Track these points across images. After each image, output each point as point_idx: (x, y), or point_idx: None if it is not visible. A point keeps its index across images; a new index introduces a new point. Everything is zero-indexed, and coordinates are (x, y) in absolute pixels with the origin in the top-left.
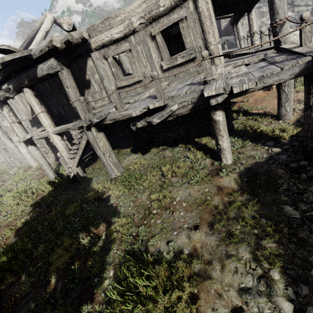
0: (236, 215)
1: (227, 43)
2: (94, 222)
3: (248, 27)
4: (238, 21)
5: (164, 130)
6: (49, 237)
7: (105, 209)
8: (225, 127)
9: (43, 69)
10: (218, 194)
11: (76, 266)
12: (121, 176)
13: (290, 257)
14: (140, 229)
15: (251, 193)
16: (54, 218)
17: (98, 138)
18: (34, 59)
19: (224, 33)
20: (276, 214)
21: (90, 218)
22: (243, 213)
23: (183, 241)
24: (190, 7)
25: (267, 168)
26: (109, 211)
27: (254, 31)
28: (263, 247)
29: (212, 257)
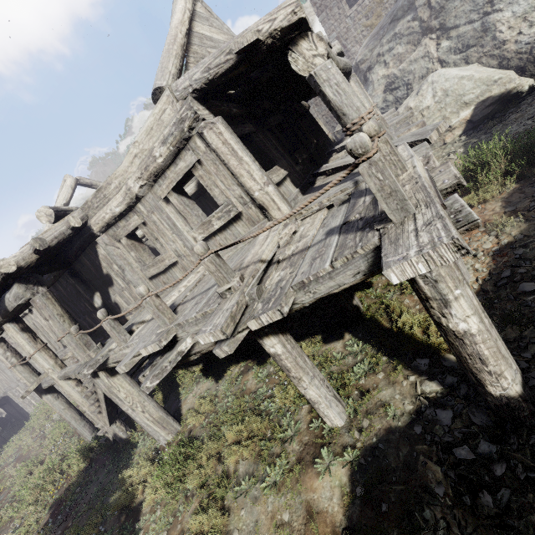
0: None
1: None
2: None
3: (383, 84)
4: None
5: None
6: None
7: None
8: (296, 361)
9: (11, 300)
10: None
11: None
12: (174, 442)
13: None
14: None
15: None
16: None
17: (114, 387)
18: None
19: None
20: None
21: None
22: None
23: None
24: (199, 146)
25: (409, 454)
26: None
27: None
28: None
29: None
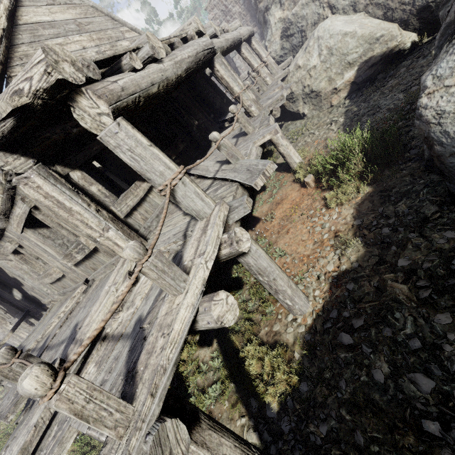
0: None
1: None
2: None
3: (280, 28)
4: (240, 47)
5: None
6: None
7: None
8: None
9: None
10: None
11: None
12: None
13: None
14: None
15: None
16: None
17: None
18: None
19: None
20: None
21: None
22: None
23: None
24: (28, 193)
25: None
26: None
27: (236, 95)
28: None
29: None
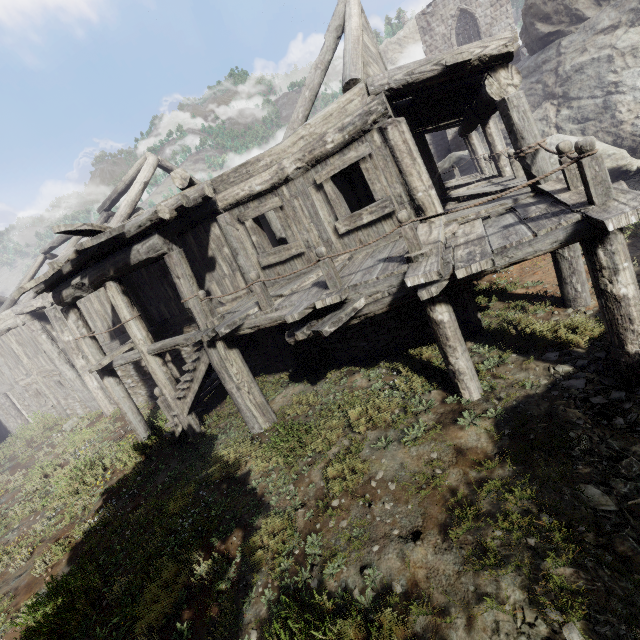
0: (493, 507)
1: (460, 163)
2: (220, 527)
3: None
4: (471, 134)
5: (349, 335)
6: (134, 561)
7: (241, 500)
8: (456, 332)
9: (141, 251)
10: (456, 464)
11: (184, 623)
12: (271, 430)
13: (602, 597)
14: (307, 540)
15: (518, 460)
16: (144, 521)
17: (228, 360)
18: (127, 239)
19: (454, 146)
20: (570, 504)
21: (212, 520)
22: (505, 503)
23: (392, 565)
24: (376, 140)
25: (549, 407)
26: (249, 503)
27: (498, 152)
28: (547, 575)
29: (448, 600)
